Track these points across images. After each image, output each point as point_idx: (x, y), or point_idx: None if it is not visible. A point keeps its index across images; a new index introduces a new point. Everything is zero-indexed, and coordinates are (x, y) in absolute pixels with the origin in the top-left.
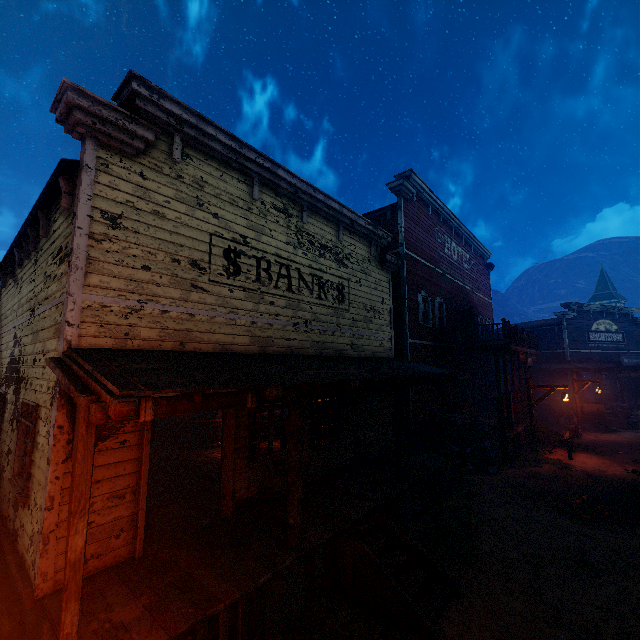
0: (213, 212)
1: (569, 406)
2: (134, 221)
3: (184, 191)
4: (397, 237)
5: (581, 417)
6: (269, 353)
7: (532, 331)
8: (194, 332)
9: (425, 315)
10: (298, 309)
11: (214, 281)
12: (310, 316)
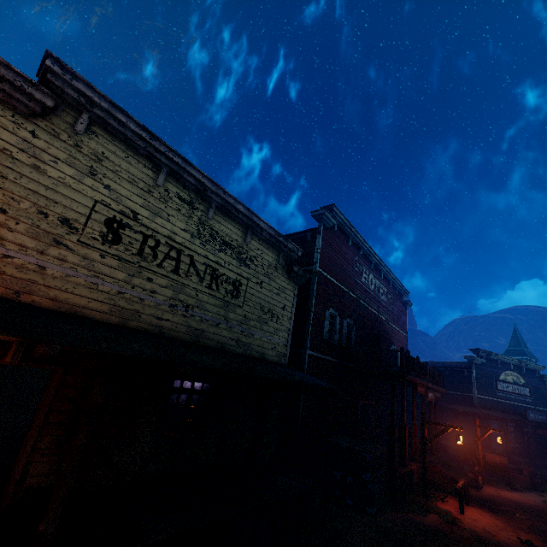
0: (106, 183)
1: (472, 452)
2: (6, 167)
3: (78, 158)
4: (313, 256)
5: (484, 467)
6: (130, 327)
7: (444, 370)
8: (39, 285)
9: (332, 332)
10: (181, 292)
11: (84, 243)
12: (194, 302)
